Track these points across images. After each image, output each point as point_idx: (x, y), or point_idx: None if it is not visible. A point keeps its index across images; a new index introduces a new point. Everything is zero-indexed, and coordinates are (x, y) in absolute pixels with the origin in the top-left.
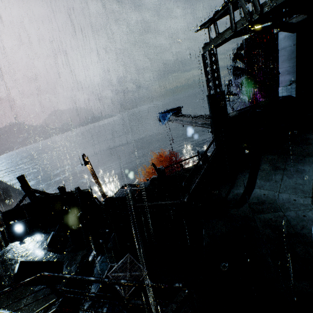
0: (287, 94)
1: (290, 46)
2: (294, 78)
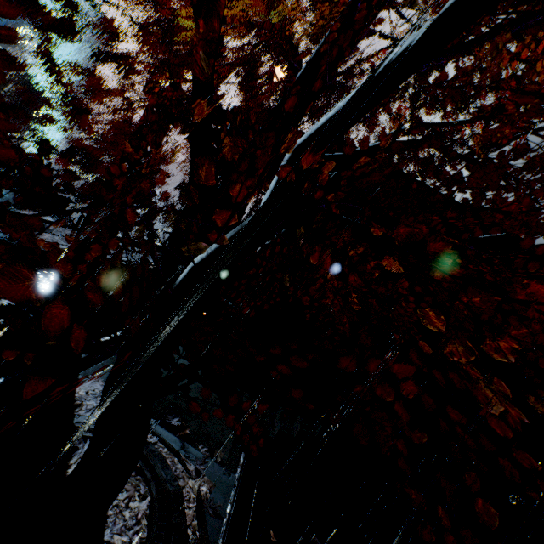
0: None
1: None
2: None
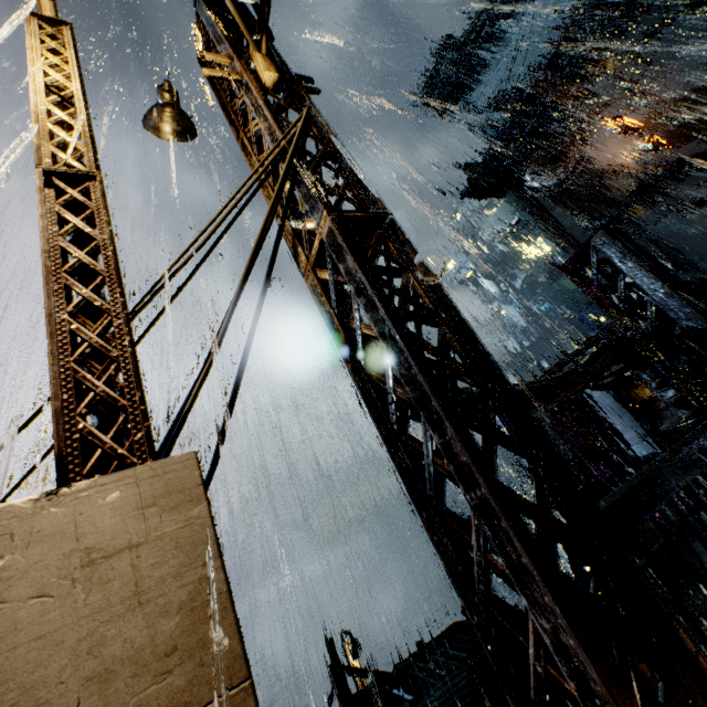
0: (649, 451)
1: (613, 402)
2: (643, 432)
